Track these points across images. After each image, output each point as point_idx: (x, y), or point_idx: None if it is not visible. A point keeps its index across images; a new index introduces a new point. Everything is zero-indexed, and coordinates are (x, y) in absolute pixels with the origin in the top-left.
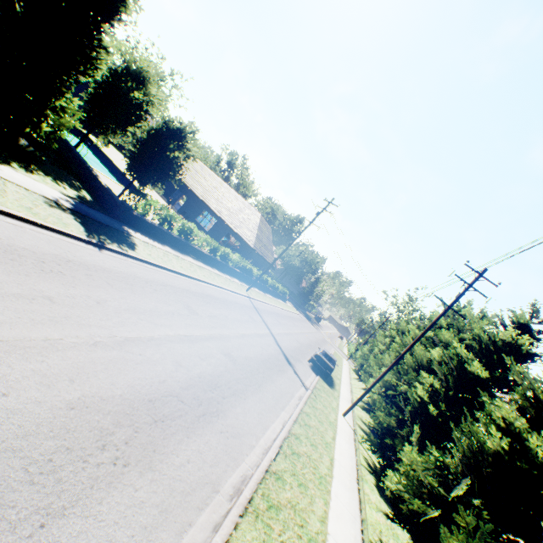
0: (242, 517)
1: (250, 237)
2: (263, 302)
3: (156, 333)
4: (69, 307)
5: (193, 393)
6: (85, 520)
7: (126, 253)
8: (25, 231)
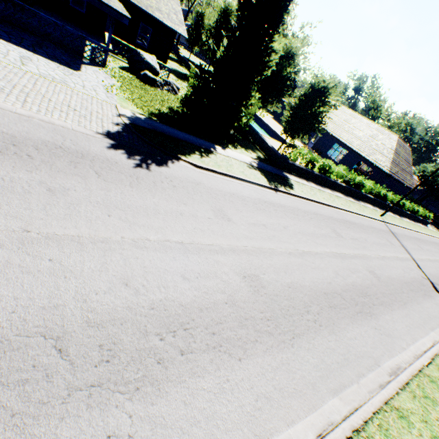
0: (400, 390)
1: (384, 162)
2: (399, 226)
3: (318, 249)
4: (273, 231)
5: (349, 295)
6: (308, 344)
7: (289, 192)
8: (244, 186)
